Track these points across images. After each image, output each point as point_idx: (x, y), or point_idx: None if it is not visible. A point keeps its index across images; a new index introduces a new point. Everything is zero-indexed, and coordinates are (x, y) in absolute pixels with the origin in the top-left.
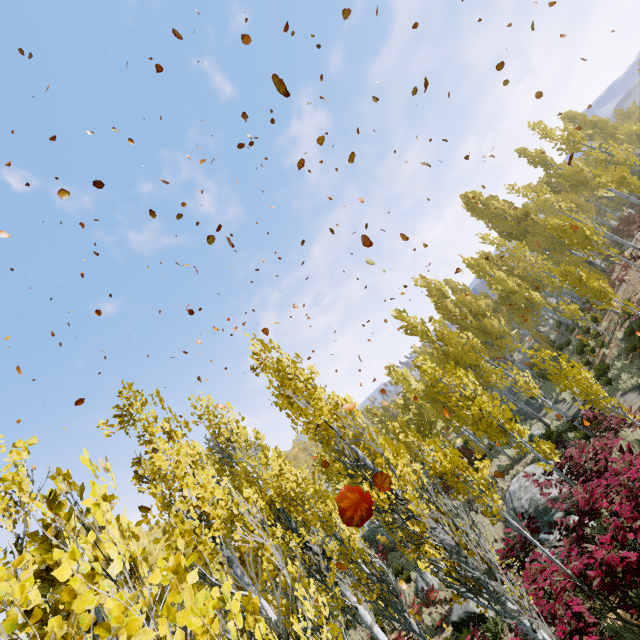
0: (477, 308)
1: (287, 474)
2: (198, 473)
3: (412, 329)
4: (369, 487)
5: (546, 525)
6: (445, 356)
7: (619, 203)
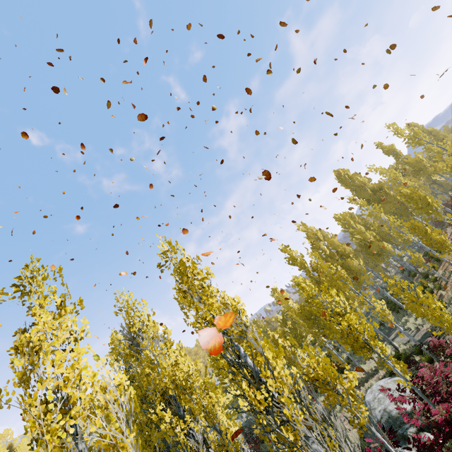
0: (343, 250)
1: (181, 365)
2: (73, 350)
3: (293, 260)
4: (247, 385)
5: (400, 438)
6: (317, 283)
7: (446, 188)
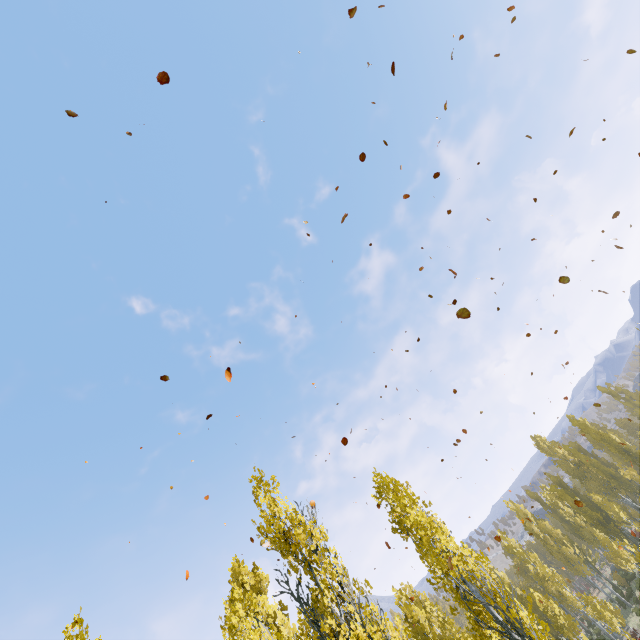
0: (556, 535)
1: None
2: None
3: (512, 549)
4: None
5: None
6: (538, 575)
7: None
